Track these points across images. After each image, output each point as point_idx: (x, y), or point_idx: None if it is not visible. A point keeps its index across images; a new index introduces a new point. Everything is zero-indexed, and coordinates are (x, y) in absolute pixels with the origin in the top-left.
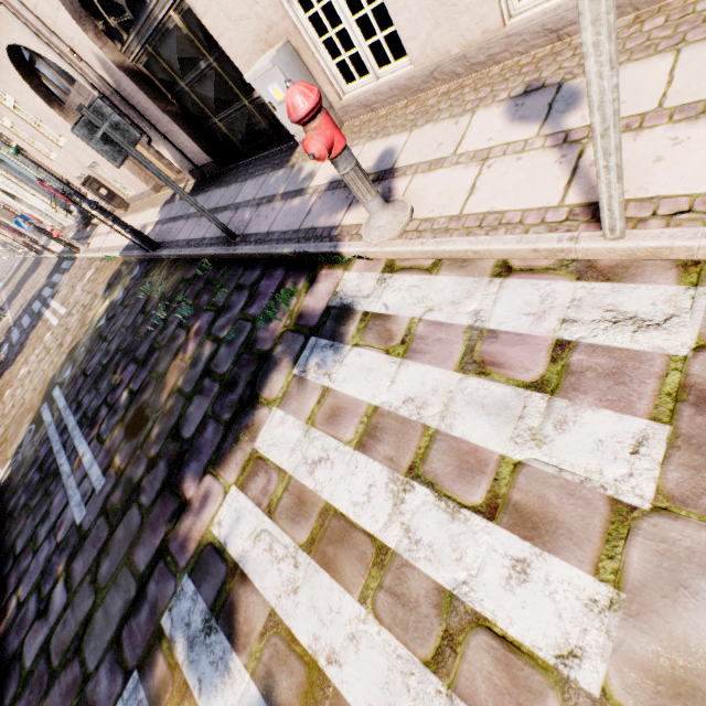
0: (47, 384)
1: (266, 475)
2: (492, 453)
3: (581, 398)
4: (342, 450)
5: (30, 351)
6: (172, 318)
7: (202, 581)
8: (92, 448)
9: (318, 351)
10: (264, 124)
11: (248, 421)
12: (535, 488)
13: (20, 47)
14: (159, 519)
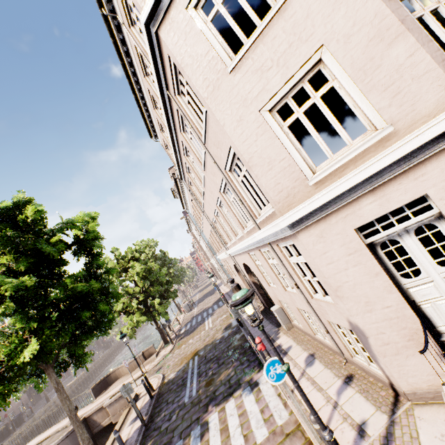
0: (195, 352)
1: (223, 412)
2: (251, 427)
3: (266, 425)
4: (236, 414)
5: (195, 334)
6: (232, 356)
7: (202, 427)
8: (197, 383)
9: (247, 390)
10: None
11: (228, 398)
12: (251, 435)
13: None
14: (201, 410)
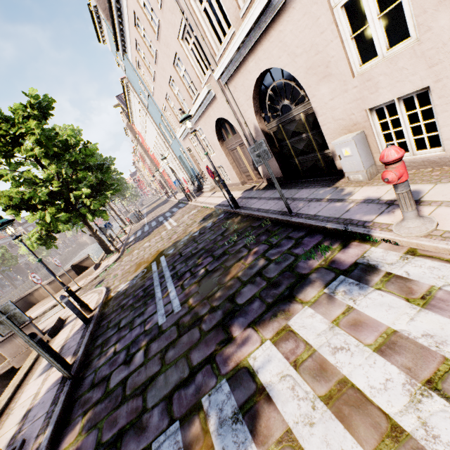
0: (158, 253)
1: (295, 343)
2: None
3: None
4: (362, 348)
5: (152, 236)
6: (240, 242)
7: (236, 387)
8: (176, 290)
9: (345, 284)
10: (323, 165)
11: (285, 308)
12: None
13: (221, 119)
14: (212, 340)
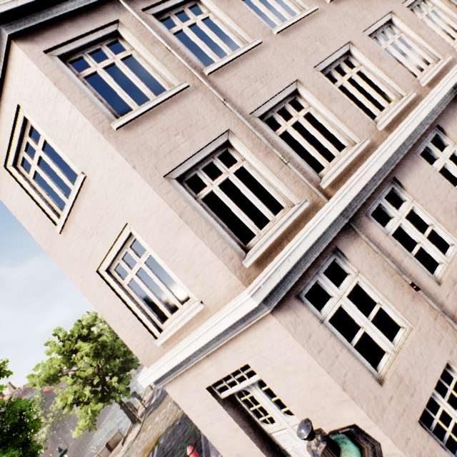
0: (157, 439)
1: None
2: None
3: None
4: None
5: (163, 406)
6: (184, 450)
7: None
8: None
9: None
10: None
11: None
12: None
13: None
14: None
